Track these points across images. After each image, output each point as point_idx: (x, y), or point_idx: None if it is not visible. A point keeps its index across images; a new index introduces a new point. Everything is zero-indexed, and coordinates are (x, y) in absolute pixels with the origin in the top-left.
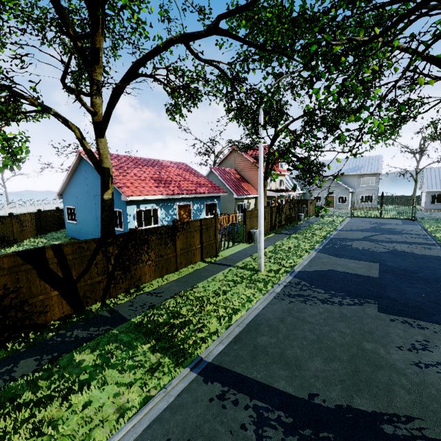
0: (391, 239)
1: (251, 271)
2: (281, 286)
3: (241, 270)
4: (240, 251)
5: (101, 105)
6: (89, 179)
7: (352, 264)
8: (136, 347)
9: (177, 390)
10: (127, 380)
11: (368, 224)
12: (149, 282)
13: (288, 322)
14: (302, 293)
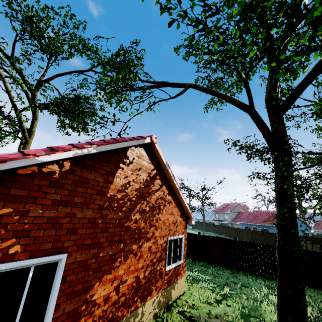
0: None
1: None
2: None
3: None
4: None
5: None
6: None
7: None
8: None
9: None
10: None
11: None
12: None
13: None
14: None
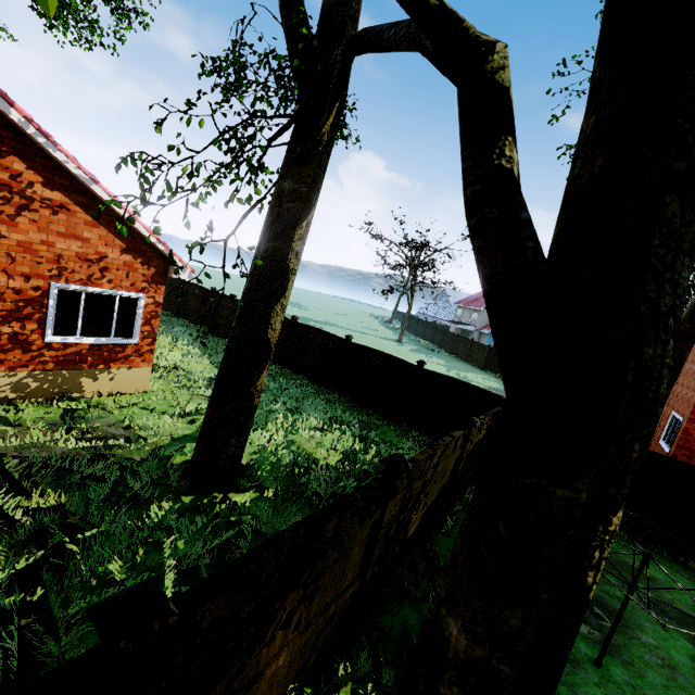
0: None
1: None
2: None
3: None
4: None
5: None
6: None
7: None
8: None
9: None
10: None
11: None
12: None
13: None
14: None
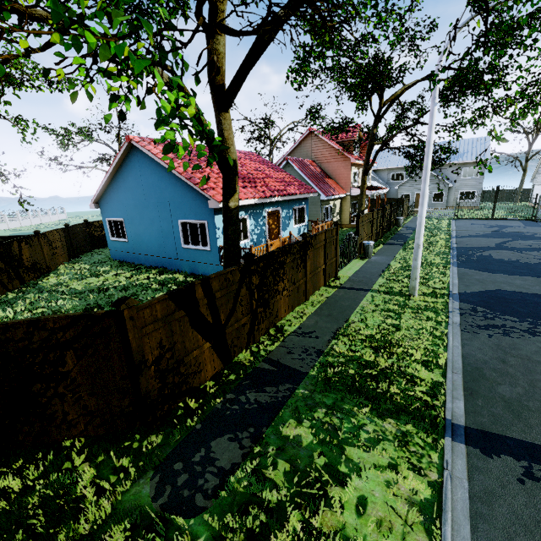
0: (532, 246)
1: (401, 296)
2: (457, 315)
3: (387, 295)
4: (362, 270)
5: (224, 56)
6: (146, 179)
7: (516, 281)
8: (352, 412)
9: (460, 470)
10: (382, 460)
11: (485, 228)
12: (284, 319)
13: (513, 363)
14: (494, 323)
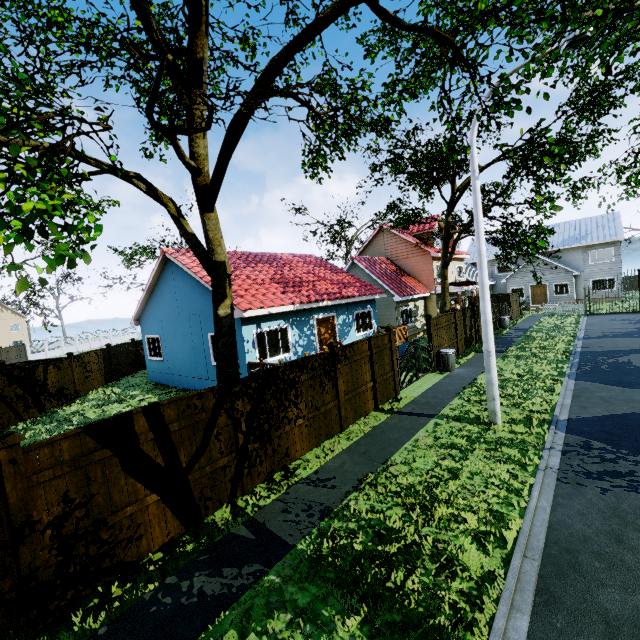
0: None
1: (477, 424)
2: (556, 454)
3: (457, 423)
4: (434, 388)
5: (207, 158)
6: (179, 291)
7: None
8: (330, 624)
9: None
10: None
11: (629, 325)
12: (302, 458)
13: (636, 544)
14: (614, 469)
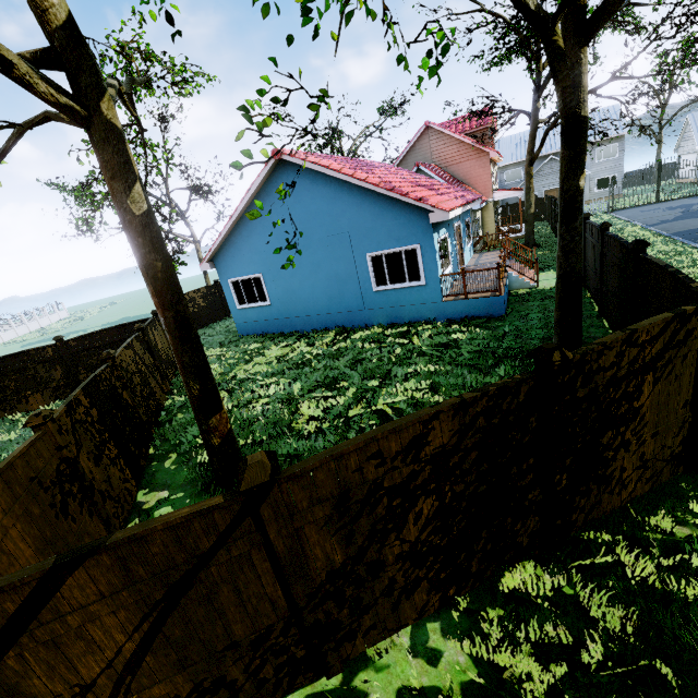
0: None
1: None
2: None
3: None
4: None
5: None
6: (304, 208)
7: None
8: None
9: None
10: None
11: (667, 212)
12: None
13: None
14: None
